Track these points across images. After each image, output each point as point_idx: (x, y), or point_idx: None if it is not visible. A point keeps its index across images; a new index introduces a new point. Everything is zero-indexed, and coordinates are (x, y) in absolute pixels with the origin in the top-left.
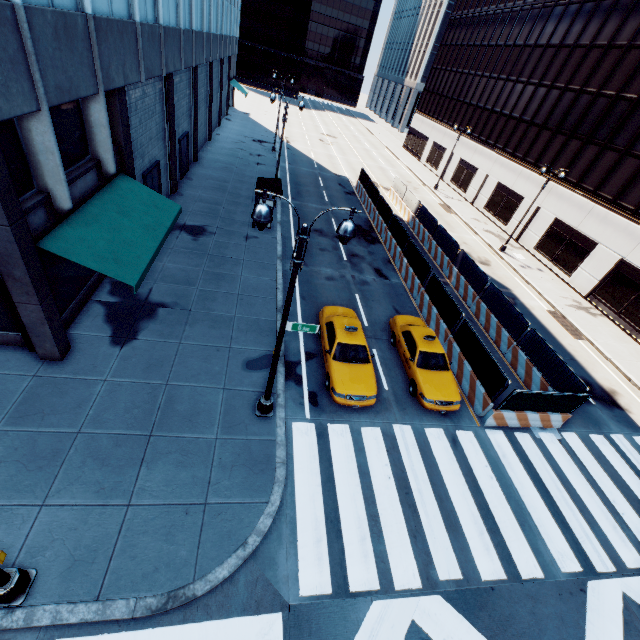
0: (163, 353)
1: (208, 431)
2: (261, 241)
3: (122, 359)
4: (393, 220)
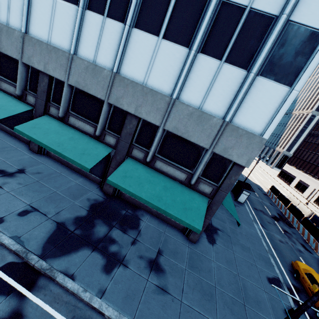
0: (229, 256)
1: (269, 316)
2: (241, 209)
3: (215, 252)
4: (305, 219)
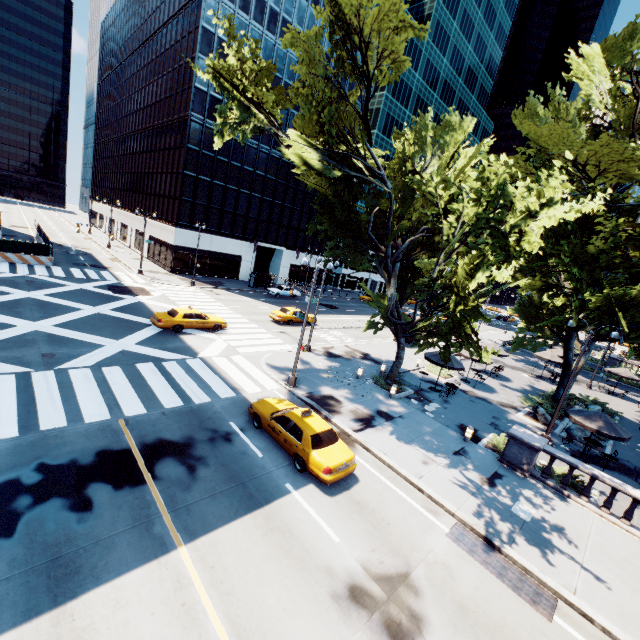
0: None
1: None
2: None
3: None
4: None
